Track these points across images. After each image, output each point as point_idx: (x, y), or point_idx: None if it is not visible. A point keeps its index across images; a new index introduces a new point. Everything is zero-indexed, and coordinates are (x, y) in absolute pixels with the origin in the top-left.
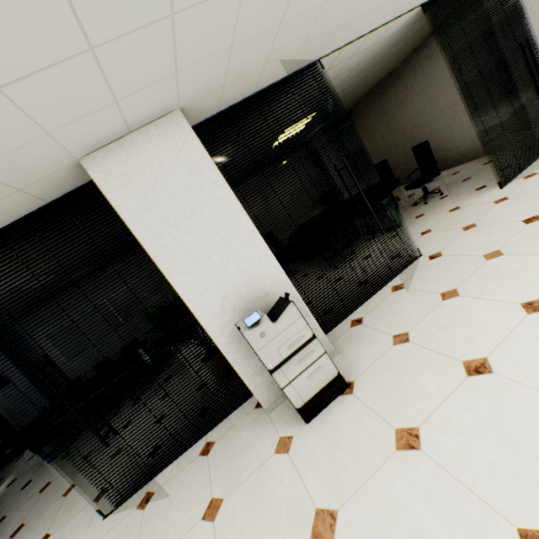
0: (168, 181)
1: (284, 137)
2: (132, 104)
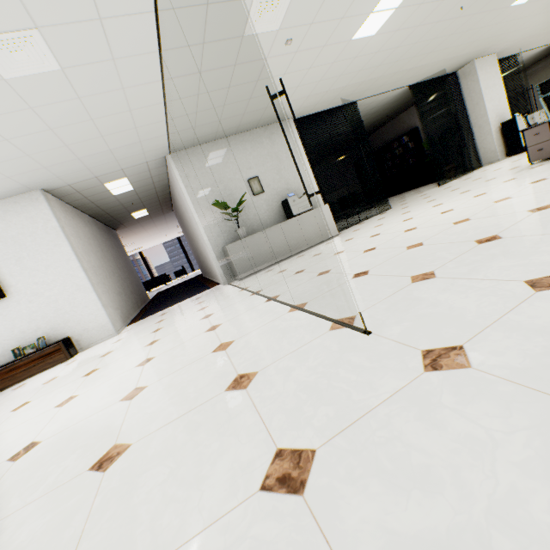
0: (490, 74)
1: None
2: (501, 46)
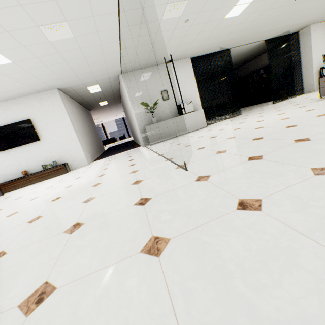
0: (319, 35)
1: None
2: None
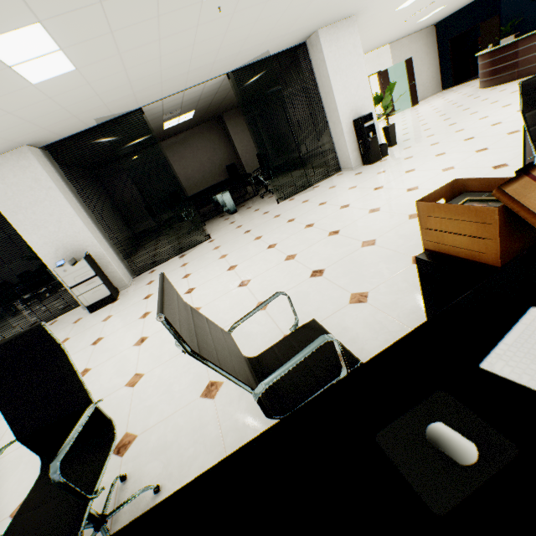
0: (20, 185)
1: (172, 123)
2: None
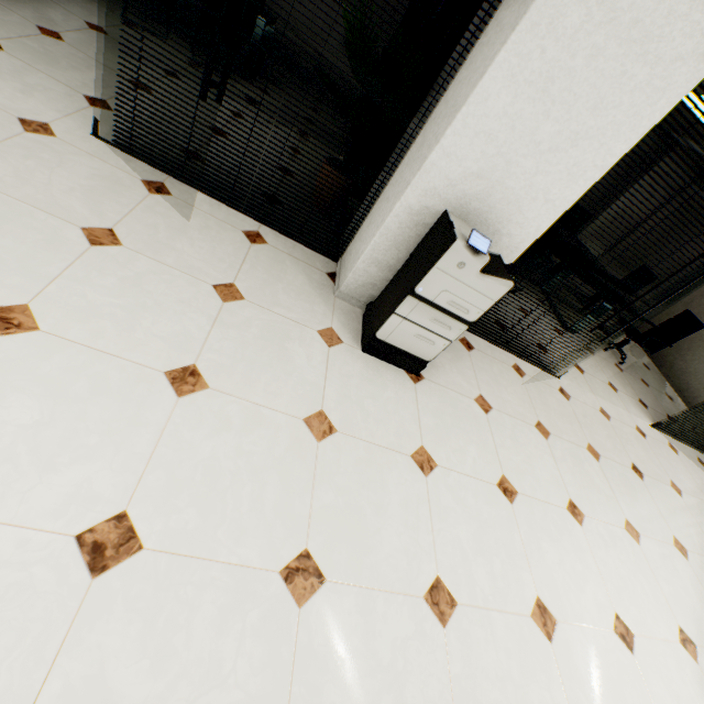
0: None
1: (700, 104)
2: None
